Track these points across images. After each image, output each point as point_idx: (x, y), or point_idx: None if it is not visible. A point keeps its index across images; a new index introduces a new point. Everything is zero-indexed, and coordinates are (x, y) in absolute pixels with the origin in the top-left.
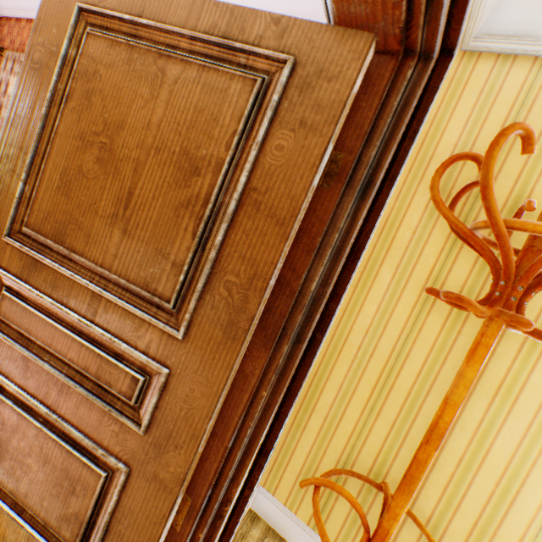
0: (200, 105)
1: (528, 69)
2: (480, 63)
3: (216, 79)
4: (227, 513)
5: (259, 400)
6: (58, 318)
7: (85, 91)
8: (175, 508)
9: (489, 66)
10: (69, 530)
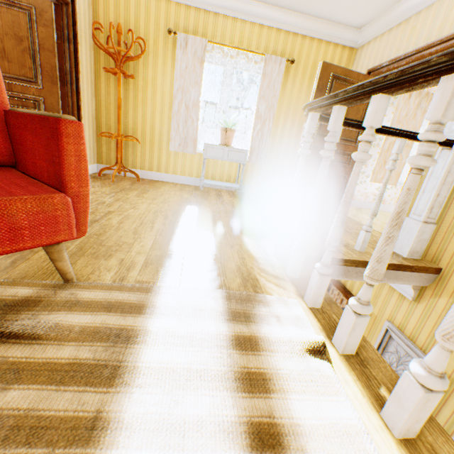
0: (13, 21)
1: None
2: None
3: (14, 12)
4: None
5: (70, 102)
6: None
7: None
8: None
9: None
10: None
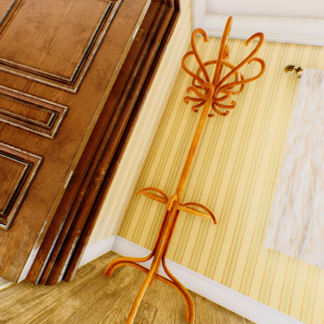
0: (86, 9)
1: (214, 41)
2: (199, 39)
3: (93, 1)
4: (97, 184)
5: (113, 122)
6: (5, 95)
7: (32, 3)
8: (69, 176)
9: (202, 40)
10: (0, 202)
